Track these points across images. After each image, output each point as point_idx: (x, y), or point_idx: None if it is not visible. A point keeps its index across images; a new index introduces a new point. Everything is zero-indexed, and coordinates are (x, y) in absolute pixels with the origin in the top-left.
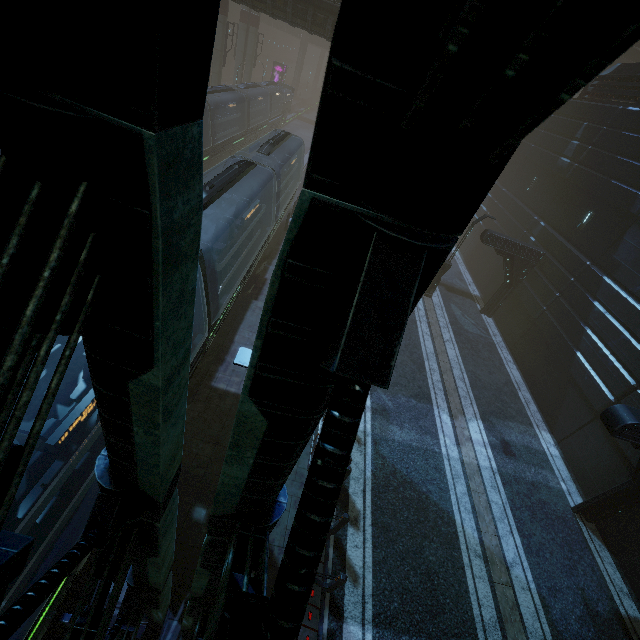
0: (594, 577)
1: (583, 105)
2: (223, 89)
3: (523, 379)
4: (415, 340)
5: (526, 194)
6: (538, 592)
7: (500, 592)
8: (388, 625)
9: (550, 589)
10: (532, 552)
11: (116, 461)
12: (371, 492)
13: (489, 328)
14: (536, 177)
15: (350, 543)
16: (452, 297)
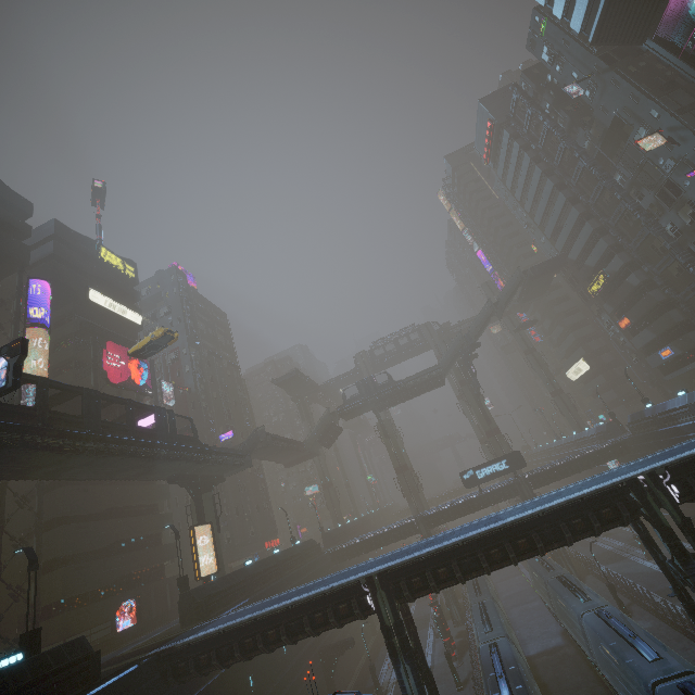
0: None
1: (639, 436)
2: None
3: None
4: None
5: None
6: None
7: None
8: None
9: None
10: None
11: (672, 580)
12: None
13: None
14: None
15: None
16: None
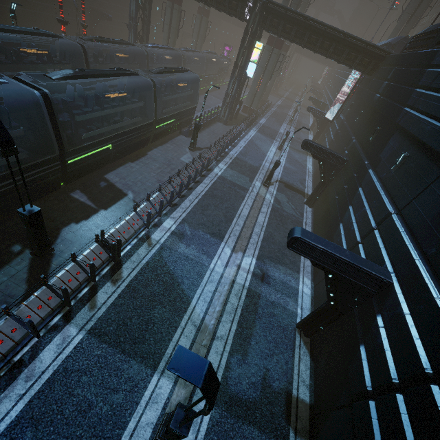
0: (284, 366)
1: (398, 56)
2: (164, 47)
3: None
4: (236, 206)
5: (354, 123)
6: (228, 358)
7: (196, 348)
8: (98, 336)
9: (239, 360)
10: (241, 337)
11: None
12: (138, 271)
13: (305, 213)
14: (362, 111)
15: (103, 290)
16: (286, 191)
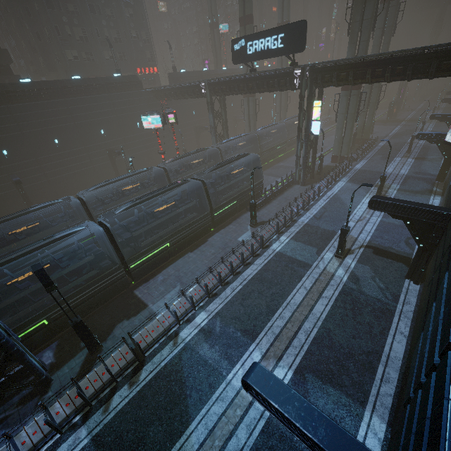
0: None
1: None
2: (237, 137)
3: (405, 356)
4: (286, 291)
5: None
6: None
7: None
8: (97, 444)
9: None
10: None
11: None
12: (154, 374)
13: (403, 295)
14: None
15: (120, 392)
16: (374, 260)
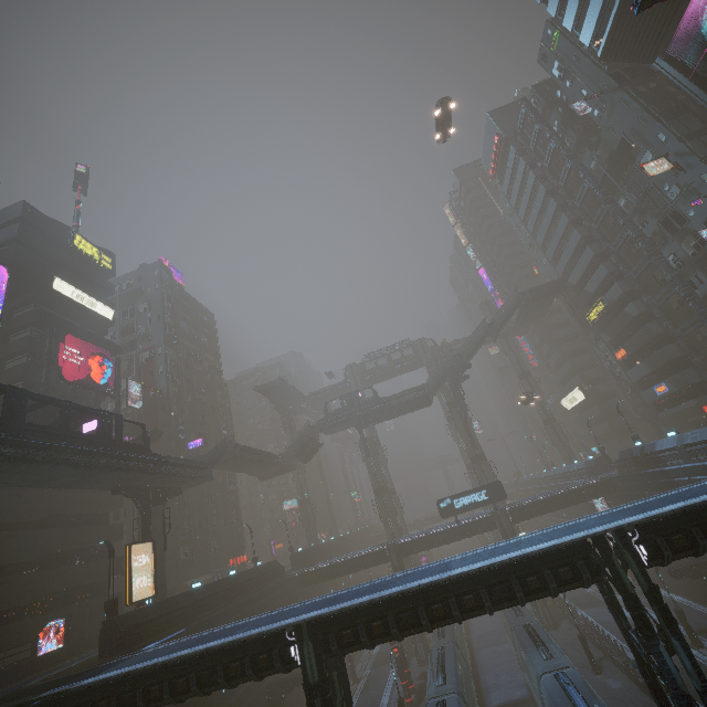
0: None
1: (626, 476)
2: None
3: None
4: None
5: None
6: None
7: None
8: None
9: None
10: None
11: (636, 651)
12: None
13: None
14: None
15: None
16: None
